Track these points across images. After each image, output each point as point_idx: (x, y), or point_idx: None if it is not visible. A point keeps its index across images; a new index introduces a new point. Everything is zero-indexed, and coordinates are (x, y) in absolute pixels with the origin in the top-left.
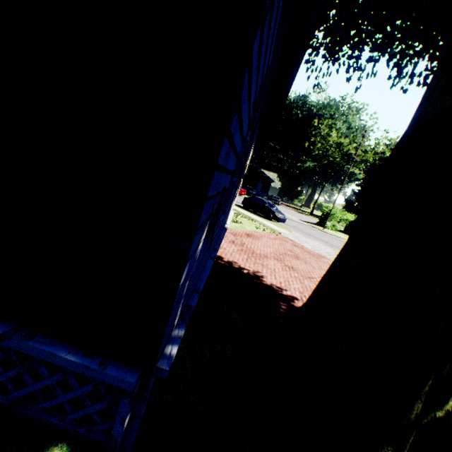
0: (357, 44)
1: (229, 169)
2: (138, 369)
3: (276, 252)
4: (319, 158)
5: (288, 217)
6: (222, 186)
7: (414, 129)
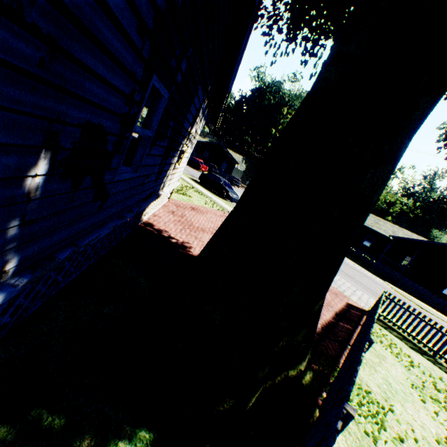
0: (315, 26)
1: (97, 101)
2: None
3: (216, 228)
4: None
5: None
6: (75, 116)
7: (305, 98)
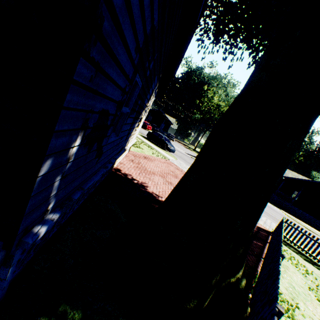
0: (233, 35)
1: (109, 96)
2: (1, 241)
3: (162, 171)
4: (204, 113)
5: (178, 149)
6: (98, 106)
7: (243, 92)
